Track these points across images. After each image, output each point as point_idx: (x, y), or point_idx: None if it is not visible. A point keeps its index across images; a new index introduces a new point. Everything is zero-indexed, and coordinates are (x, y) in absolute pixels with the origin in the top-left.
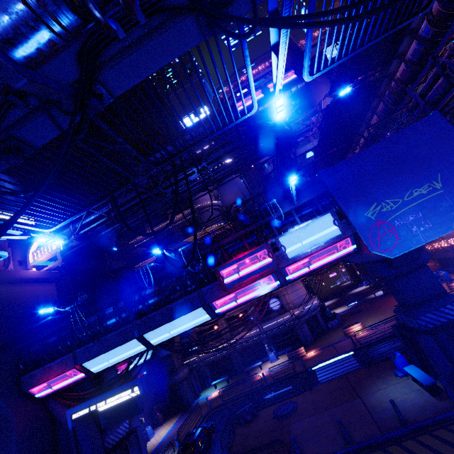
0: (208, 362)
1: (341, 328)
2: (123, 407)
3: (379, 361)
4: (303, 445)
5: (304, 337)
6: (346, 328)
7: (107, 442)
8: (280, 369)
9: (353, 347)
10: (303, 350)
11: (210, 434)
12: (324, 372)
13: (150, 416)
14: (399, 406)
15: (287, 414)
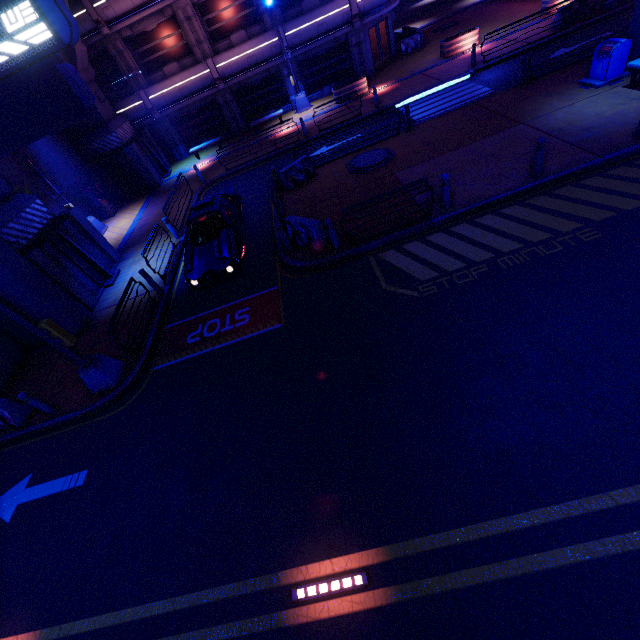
0: (172, 115)
1: (425, 50)
2: (1, 95)
3: (539, 76)
4: (439, 193)
5: (361, 65)
6: (452, 40)
7: (9, 235)
8: (325, 118)
9: (468, 69)
10: (366, 85)
11: (237, 205)
12: (421, 109)
13: (83, 204)
14: (615, 120)
15: (380, 164)
